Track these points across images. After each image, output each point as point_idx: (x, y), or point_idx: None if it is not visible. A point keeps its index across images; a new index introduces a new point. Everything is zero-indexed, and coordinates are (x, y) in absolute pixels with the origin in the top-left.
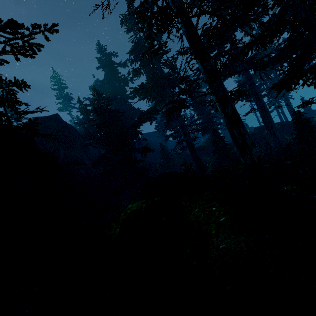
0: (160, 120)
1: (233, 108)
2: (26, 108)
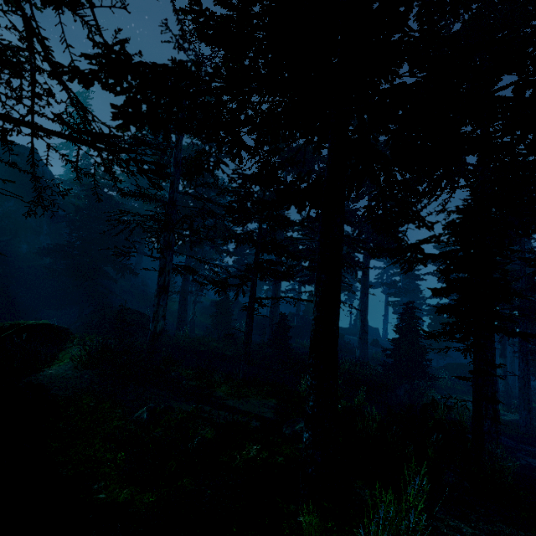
0: None
1: (165, 281)
2: None
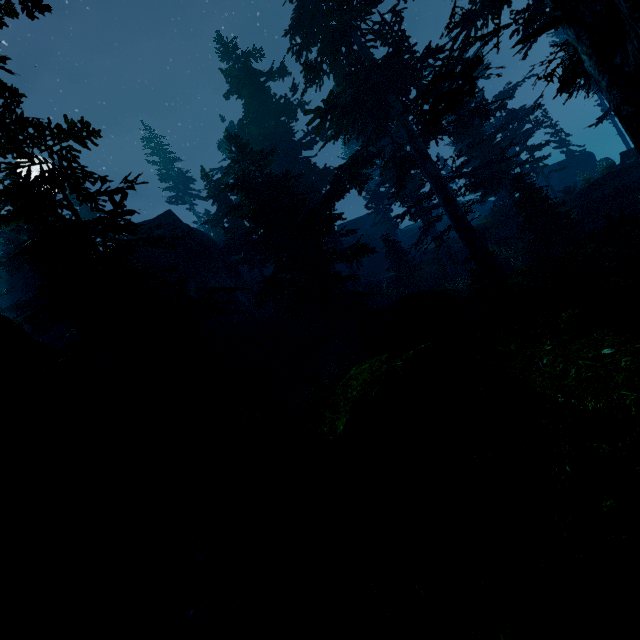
0: (377, 184)
1: None
2: (103, 184)
